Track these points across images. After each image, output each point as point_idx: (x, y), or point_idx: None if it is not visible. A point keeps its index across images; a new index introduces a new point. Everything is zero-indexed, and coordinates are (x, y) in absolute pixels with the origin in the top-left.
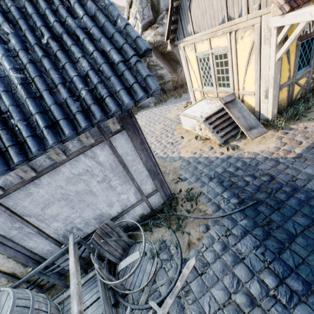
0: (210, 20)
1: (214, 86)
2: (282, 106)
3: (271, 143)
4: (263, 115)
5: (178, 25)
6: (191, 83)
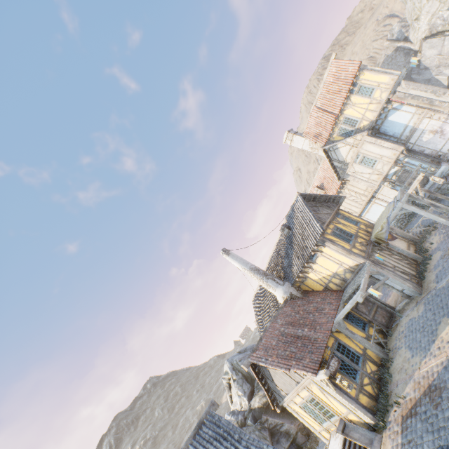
0: (290, 385)
1: (327, 420)
2: (373, 406)
3: (388, 445)
4: (369, 422)
5: (274, 393)
6: (312, 427)
